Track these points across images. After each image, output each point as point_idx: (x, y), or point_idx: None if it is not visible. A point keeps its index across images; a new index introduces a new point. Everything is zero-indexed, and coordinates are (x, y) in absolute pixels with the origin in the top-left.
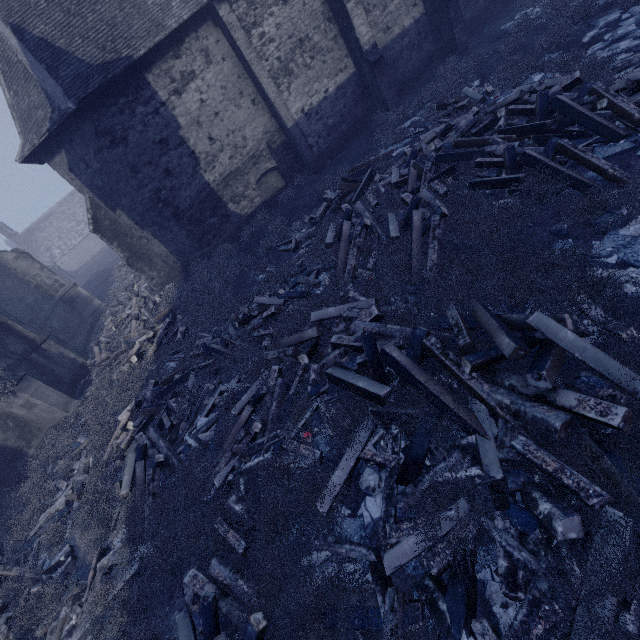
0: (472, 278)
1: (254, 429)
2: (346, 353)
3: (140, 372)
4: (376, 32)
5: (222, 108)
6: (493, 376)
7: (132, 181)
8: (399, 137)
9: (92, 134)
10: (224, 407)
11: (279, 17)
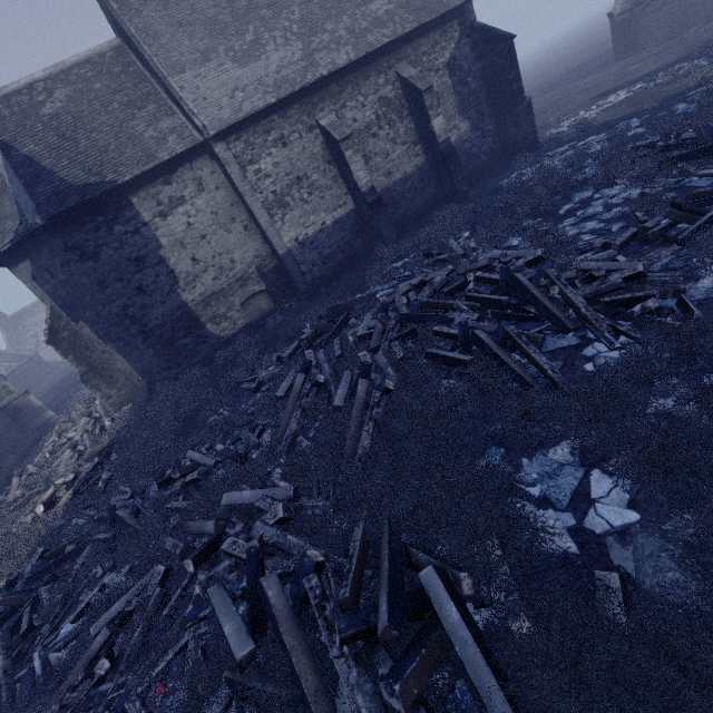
0: (393, 483)
1: (98, 670)
2: (237, 566)
3: (42, 528)
4: (378, 175)
5: (210, 231)
6: (372, 652)
7: (99, 295)
8: (387, 278)
9: (61, 247)
10: (90, 616)
11: (277, 157)
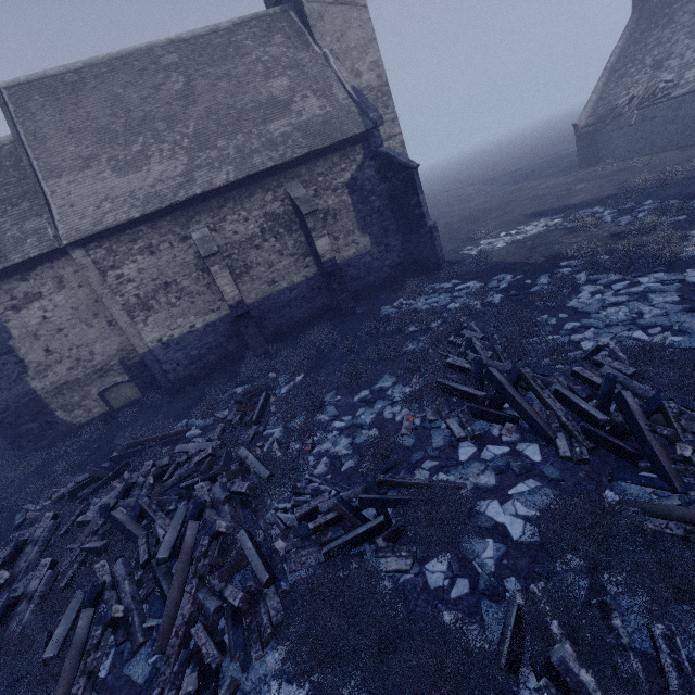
0: None
1: None
2: None
3: None
4: (259, 283)
5: (69, 325)
6: None
7: None
8: (208, 412)
9: None
10: None
11: (143, 264)
